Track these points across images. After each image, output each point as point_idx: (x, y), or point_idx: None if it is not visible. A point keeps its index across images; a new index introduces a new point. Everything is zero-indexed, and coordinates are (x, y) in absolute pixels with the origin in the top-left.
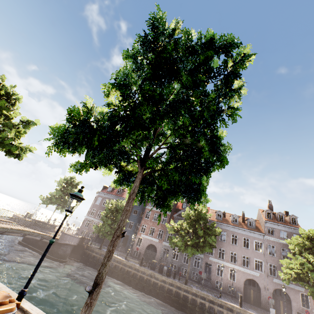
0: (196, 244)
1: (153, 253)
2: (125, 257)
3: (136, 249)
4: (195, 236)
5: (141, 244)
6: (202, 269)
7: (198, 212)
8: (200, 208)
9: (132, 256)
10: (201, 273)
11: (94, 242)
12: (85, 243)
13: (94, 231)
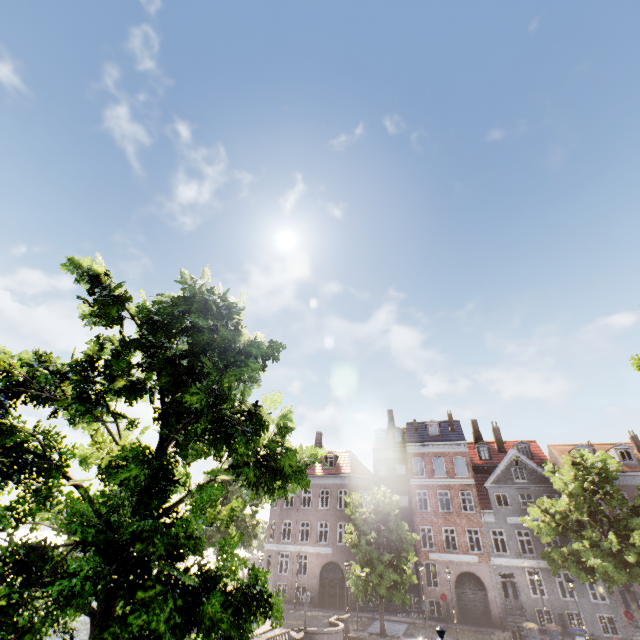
0: (639, 555)
1: (479, 595)
2: (456, 639)
3: (432, 598)
4: (613, 533)
5: (439, 580)
6: (616, 601)
7: (601, 470)
8: (596, 460)
9: (431, 618)
10: (632, 616)
11: (324, 610)
12: (344, 632)
13: (355, 592)
